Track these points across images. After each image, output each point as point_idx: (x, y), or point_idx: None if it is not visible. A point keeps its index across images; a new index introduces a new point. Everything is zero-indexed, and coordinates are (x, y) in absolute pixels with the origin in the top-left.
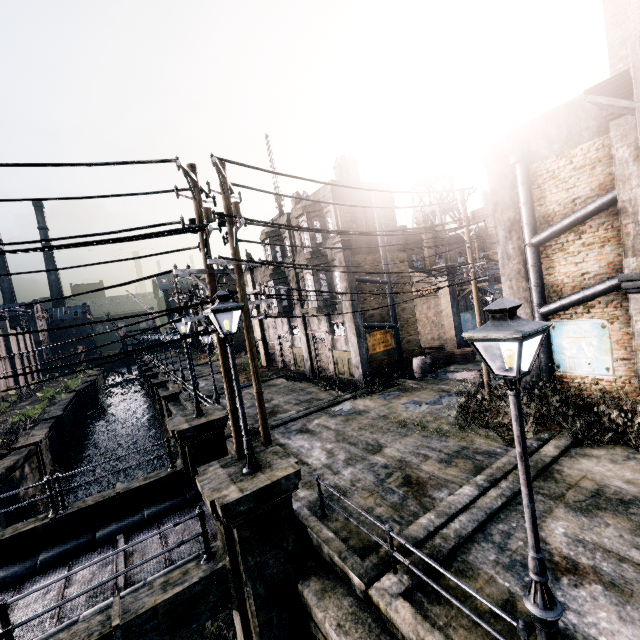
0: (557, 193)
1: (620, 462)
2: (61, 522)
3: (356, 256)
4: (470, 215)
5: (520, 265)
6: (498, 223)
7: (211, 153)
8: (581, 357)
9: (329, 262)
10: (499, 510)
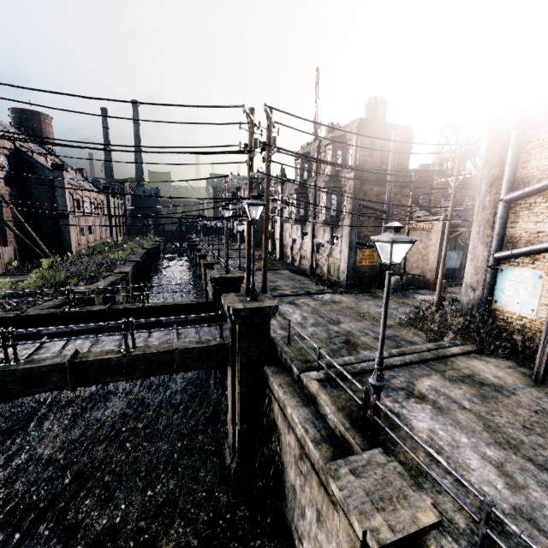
0: (540, 160)
1: (501, 368)
2: (146, 309)
3: (365, 185)
4: (461, 167)
5: (490, 216)
6: (484, 177)
7: (265, 103)
8: (515, 297)
9: (342, 187)
10: (396, 366)
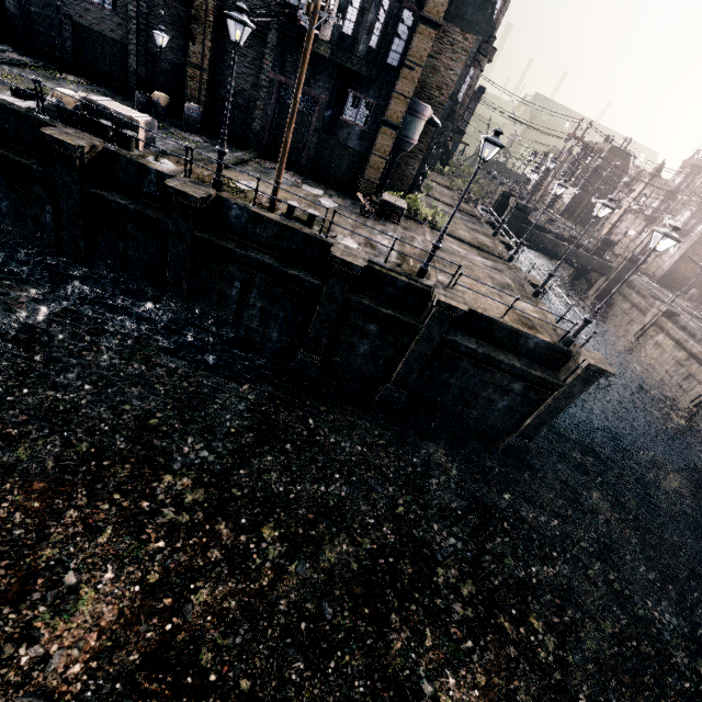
0: None
1: None
2: (561, 237)
3: None
4: None
5: None
6: None
7: None
8: None
9: None
10: (677, 308)
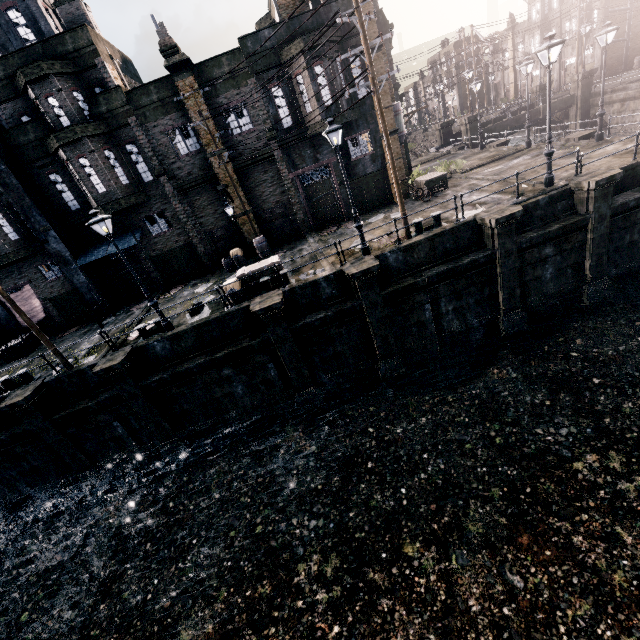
0: None
1: None
2: (506, 116)
3: None
4: None
5: None
6: None
7: None
8: None
9: (591, 4)
10: None
